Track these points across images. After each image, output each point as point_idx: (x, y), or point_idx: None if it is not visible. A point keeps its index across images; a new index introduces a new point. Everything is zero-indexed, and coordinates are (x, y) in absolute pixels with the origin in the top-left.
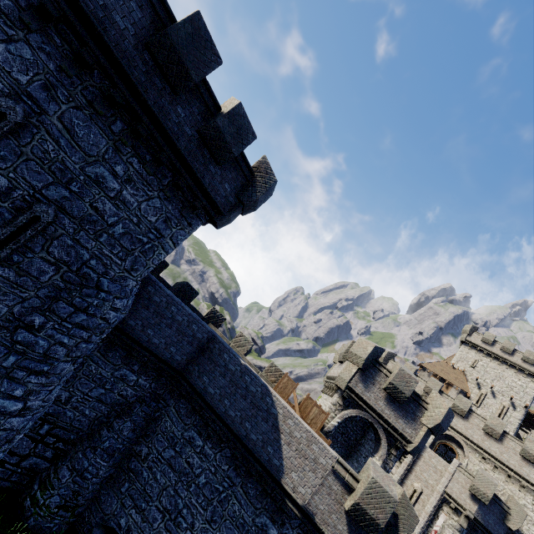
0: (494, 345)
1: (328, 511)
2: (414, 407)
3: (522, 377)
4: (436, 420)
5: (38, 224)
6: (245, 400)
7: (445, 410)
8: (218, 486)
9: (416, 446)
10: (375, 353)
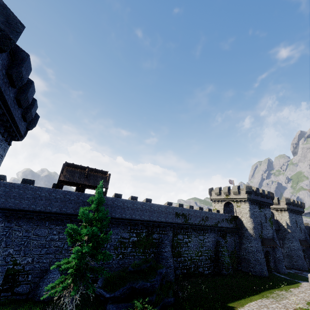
0: None
1: None
2: None
3: None
4: None
5: (300, 227)
6: None
7: None
8: None
9: None
10: None
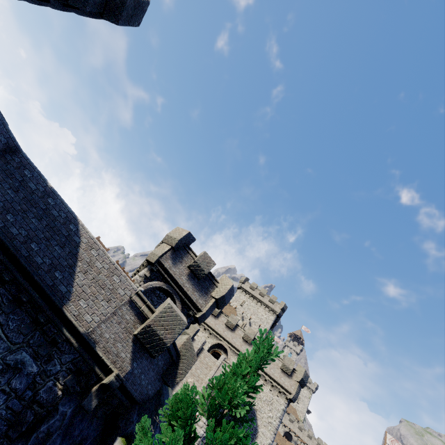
0: (256, 291)
1: (114, 339)
2: (208, 284)
3: (267, 312)
4: (223, 293)
5: None
6: (40, 221)
7: (230, 286)
8: None
9: (204, 313)
10: (188, 238)
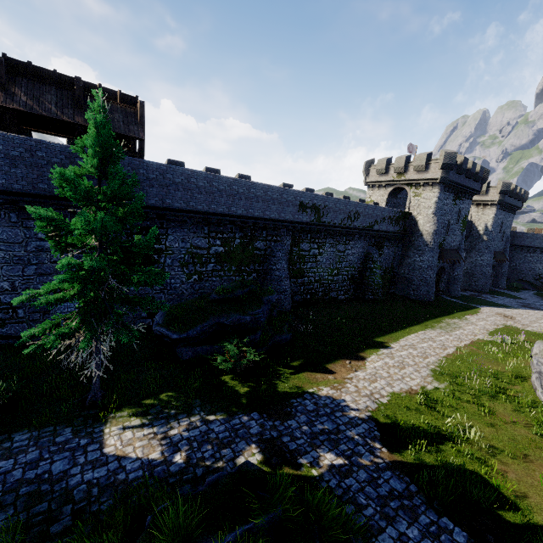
0: None
1: None
2: None
3: None
4: None
5: (504, 233)
6: (536, 240)
7: None
8: (540, 259)
9: None
10: None
